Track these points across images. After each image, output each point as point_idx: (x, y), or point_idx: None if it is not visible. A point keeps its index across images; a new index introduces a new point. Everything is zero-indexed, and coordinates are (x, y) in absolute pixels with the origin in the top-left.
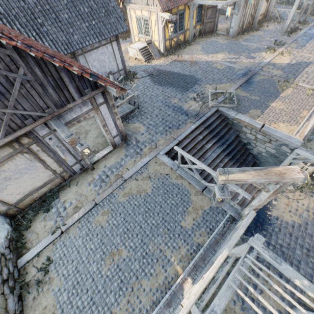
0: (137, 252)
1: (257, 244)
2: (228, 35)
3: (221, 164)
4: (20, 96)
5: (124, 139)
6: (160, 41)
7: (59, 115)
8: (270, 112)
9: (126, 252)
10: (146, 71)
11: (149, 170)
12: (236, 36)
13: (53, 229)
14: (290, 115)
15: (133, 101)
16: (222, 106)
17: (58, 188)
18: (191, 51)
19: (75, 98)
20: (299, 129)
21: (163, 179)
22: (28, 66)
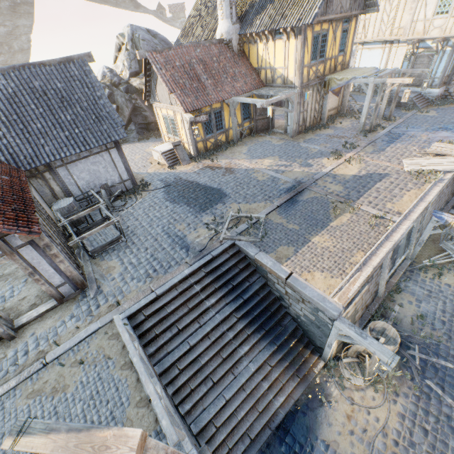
0: None
1: None
2: (286, 134)
3: (230, 334)
4: None
5: (82, 287)
6: (189, 143)
7: None
8: (307, 252)
9: None
10: (165, 180)
11: (90, 347)
12: (297, 135)
13: None
14: (335, 259)
15: (118, 227)
16: (240, 239)
17: None
18: (232, 154)
19: None
20: (342, 286)
21: (103, 366)
22: None
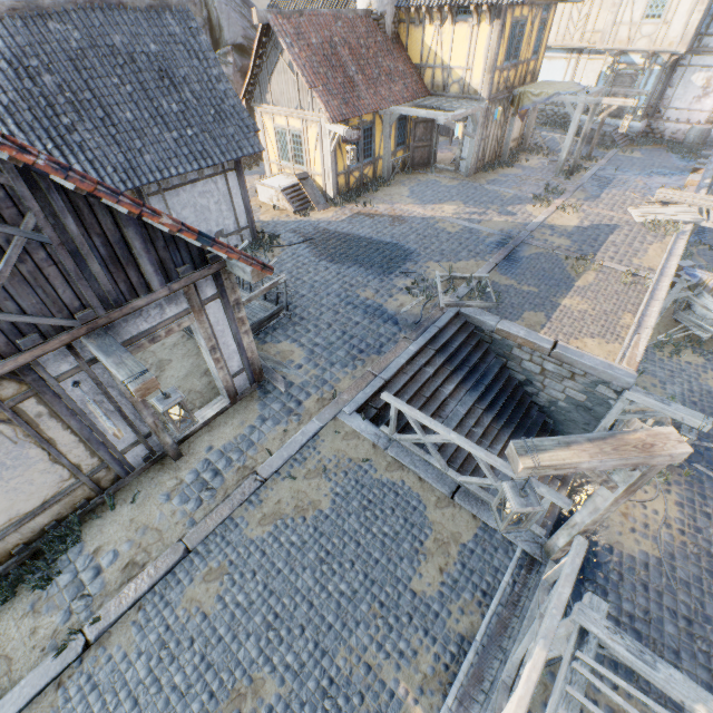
0: (306, 680)
1: (594, 619)
2: (458, 172)
3: (478, 430)
4: (16, 279)
5: (258, 380)
6: (327, 175)
7: (106, 325)
8: (563, 317)
9: (276, 684)
10: (300, 232)
11: (321, 452)
12: (474, 173)
13: (60, 639)
14: (601, 323)
15: (276, 294)
16: (469, 304)
17: (81, 513)
18: (389, 198)
19: (152, 286)
20: (625, 351)
21: (357, 472)
22: (49, 212)
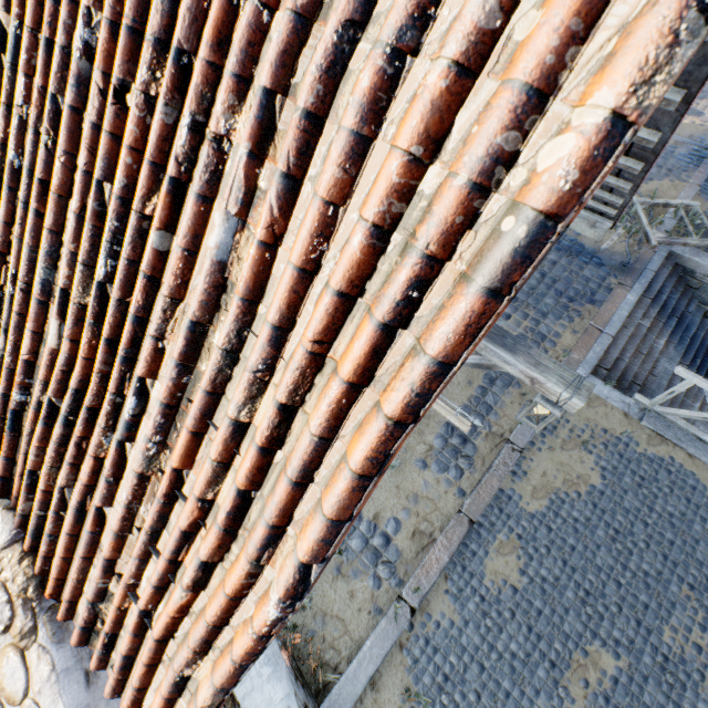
0: (640, 656)
1: None
2: None
3: None
4: None
5: None
6: None
7: None
8: None
9: (612, 658)
10: None
11: (570, 420)
12: None
13: (381, 604)
14: None
15: None
16: (686, 242)
17: None
18: None
19: None
20: None
21: (618, 445)
22: None
